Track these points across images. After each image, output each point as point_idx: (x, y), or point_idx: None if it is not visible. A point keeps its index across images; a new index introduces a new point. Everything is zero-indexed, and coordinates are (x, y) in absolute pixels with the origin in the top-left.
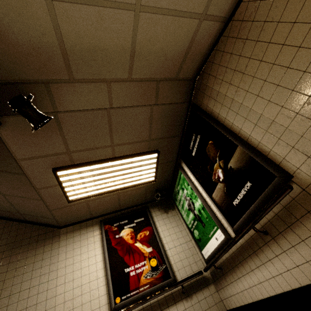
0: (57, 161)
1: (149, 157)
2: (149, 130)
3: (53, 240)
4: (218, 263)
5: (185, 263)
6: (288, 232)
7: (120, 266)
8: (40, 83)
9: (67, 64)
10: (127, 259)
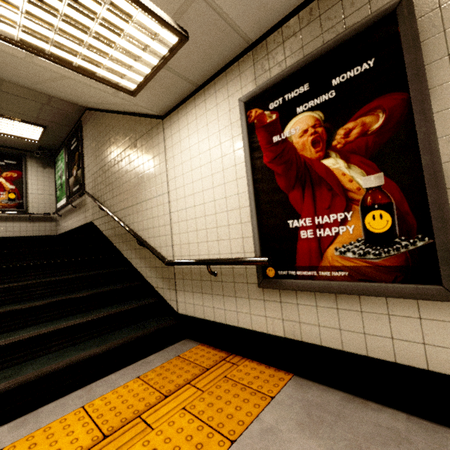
0: None
1: (35, 127)
2: (38, 114)
3: None
4: (61, 213)
5: (41, 206)
6: (79, 210)
7: None
8: None
9: None
10: None
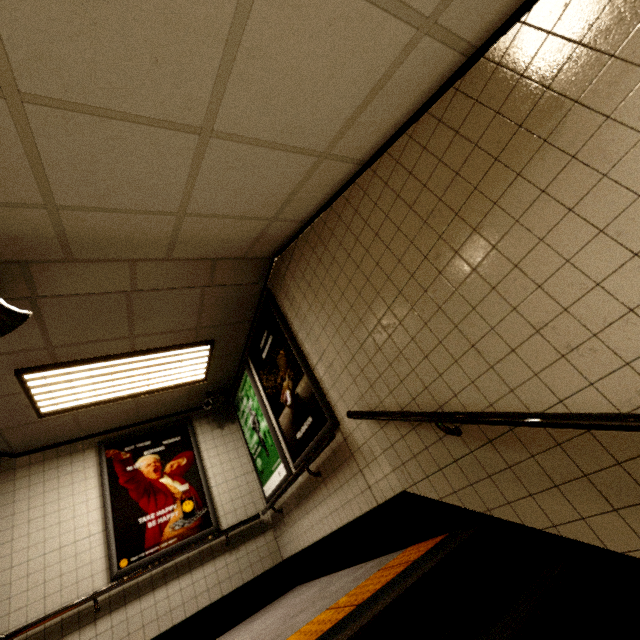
0: (25, 360)
1: (196, 351)
2: (199, 316)
3: (2, 478)
4: (279, 504)
5: (238, 504)
6: (333, 477)
7: (132, 514)
8: (12, 263)
9: (66, 248)
10: (145, 503)
